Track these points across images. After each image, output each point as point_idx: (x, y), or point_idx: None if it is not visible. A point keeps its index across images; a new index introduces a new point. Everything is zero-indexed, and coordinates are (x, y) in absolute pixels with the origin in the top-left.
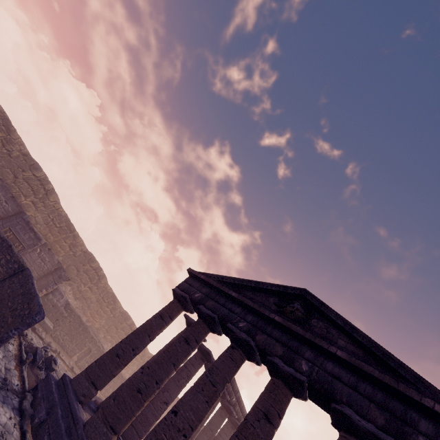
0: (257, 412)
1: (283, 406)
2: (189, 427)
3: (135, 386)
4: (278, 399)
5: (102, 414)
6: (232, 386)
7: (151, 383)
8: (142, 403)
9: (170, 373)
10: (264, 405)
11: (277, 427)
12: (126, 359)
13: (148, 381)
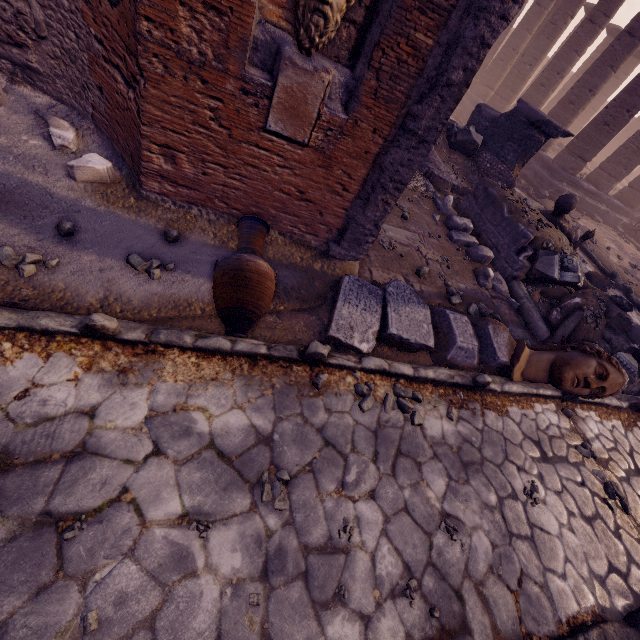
0: (583, 22)
1: (610, 6)
2: (533, 60)
3: (497, 59)
4: (606, 2)
5: (479, 83)
6: None
7: (508, 52)
8: (505, 67)
9: (524, 39)
10: (590, 14)
11: (601, 25)
12: (491, 50)
13: (506, 52)
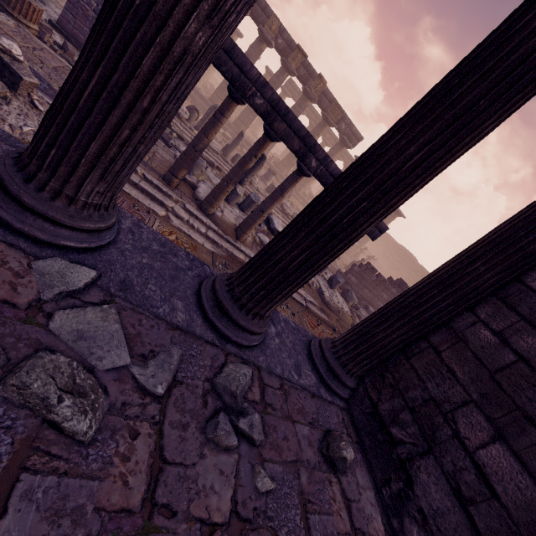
0: None
1: None
2: None
3: None
4: None
5: None
6: (292, 87)
7: None
8: None
9: None
10: None
11: None
12: None
13: None
